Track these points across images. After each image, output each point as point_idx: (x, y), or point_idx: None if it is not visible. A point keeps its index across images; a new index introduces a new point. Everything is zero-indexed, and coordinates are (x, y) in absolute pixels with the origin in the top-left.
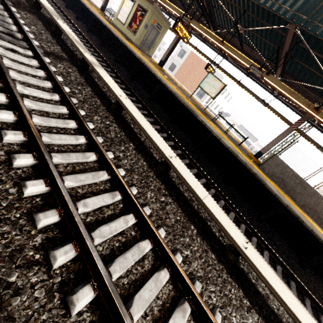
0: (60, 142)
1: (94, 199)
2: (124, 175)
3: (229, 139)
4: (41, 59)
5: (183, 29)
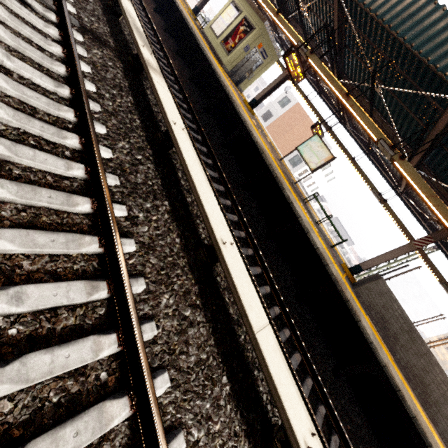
0: (32, 164)
1: (46, 288)
2: (132, 253)
3: (320, 235)
4: (67, 31)
5: (297, 63)
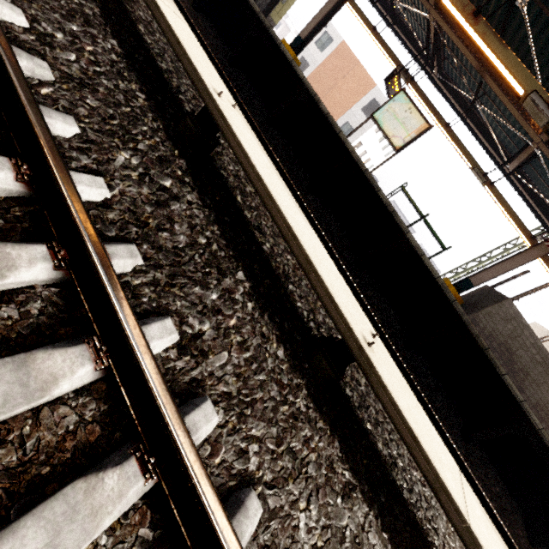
0: None
1: None
2: (215, 433)
3: None
4: None
5: None
